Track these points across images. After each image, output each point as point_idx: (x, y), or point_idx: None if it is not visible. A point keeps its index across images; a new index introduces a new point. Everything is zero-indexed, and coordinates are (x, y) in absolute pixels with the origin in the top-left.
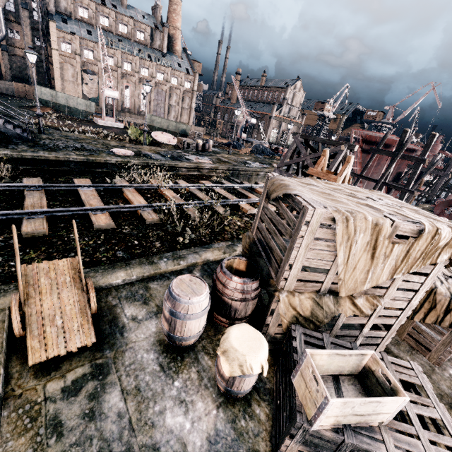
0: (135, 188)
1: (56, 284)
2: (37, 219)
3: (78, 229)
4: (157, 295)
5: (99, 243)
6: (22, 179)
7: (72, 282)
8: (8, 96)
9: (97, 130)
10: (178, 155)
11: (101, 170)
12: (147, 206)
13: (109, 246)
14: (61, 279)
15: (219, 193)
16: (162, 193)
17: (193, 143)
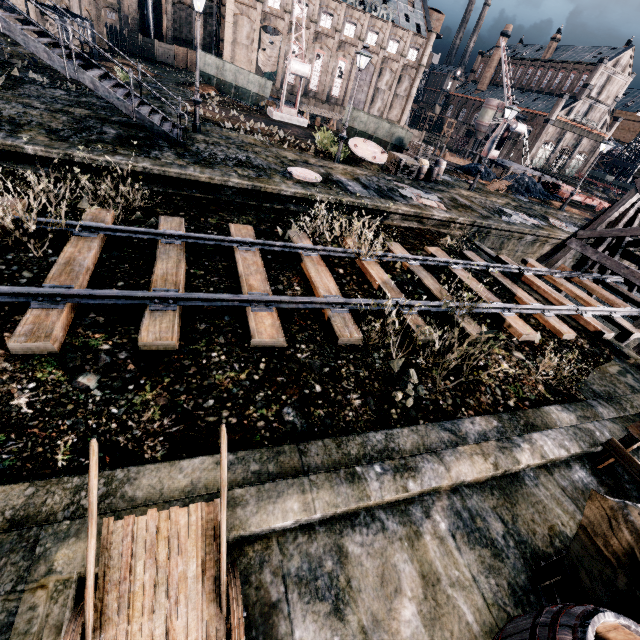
0: (321, 253)
1: (165, 584)
2: (166, 312)
3: (226, 341)
4: (361, 586)
5: (257, 380)
6: (159, 214)
7: (199, 579)
8: (166, 66)
9: (270, 129)
10: (388, 187)
11: (269, 205)
12: (341, 303)
13: (272, 390)
14: (178, 567)
15: (463, 280)
16: (362, 268)
17: (414, 165)
